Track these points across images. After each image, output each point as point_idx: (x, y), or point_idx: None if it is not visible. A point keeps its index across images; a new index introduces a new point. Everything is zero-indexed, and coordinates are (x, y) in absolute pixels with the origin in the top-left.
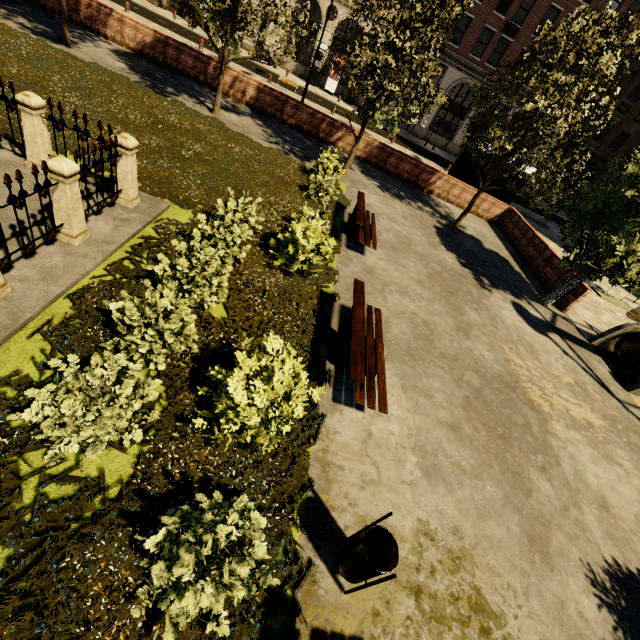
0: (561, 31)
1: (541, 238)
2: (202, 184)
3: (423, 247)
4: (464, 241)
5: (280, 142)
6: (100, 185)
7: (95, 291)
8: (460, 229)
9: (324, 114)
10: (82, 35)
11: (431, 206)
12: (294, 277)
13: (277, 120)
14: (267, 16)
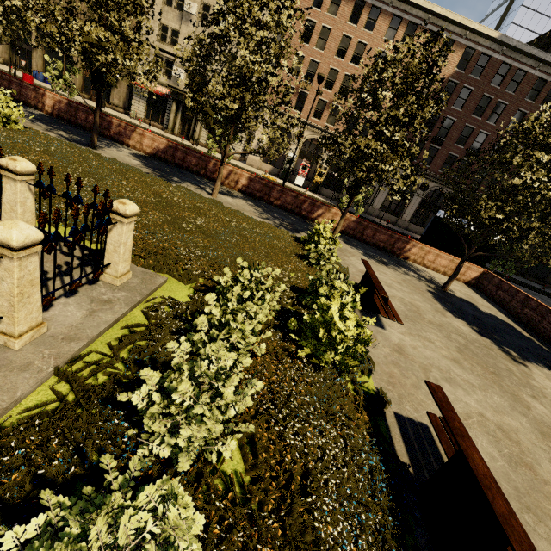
0: (533, 121)
1: (537, 300)
2: (203, 255)
3: (432, 314)
4: (461, 305)
5: (270, 218)
6: (86, 258)
7: (12, 449)
8: (450, 292)
9: (306, 196)
10: (109, 144)
11: (413, 271)
12: (325, 372)
13: (264, 202)
14: (266, 120)
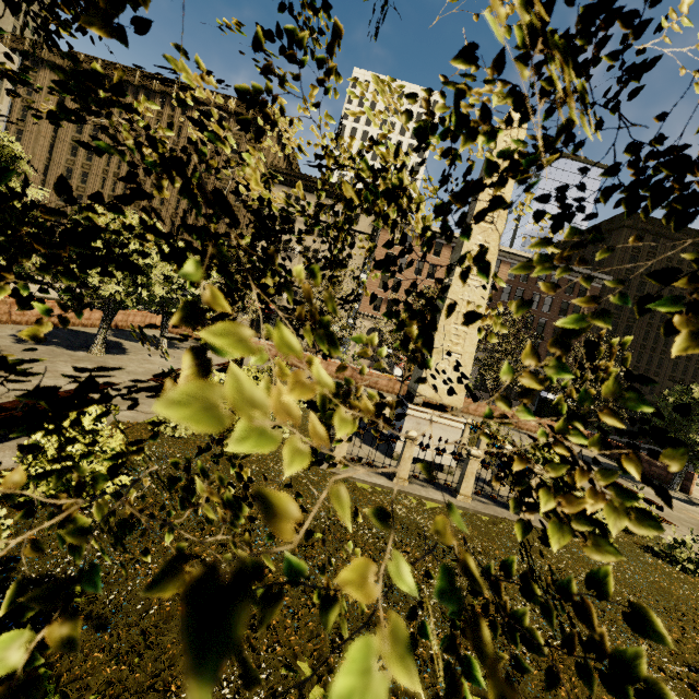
0: None
1: None
2: None
3: None
4: (585, 458)
5: None
6: None
7: None
8: None
9: None
10: None
11: None
12: None
13: None
14: None
